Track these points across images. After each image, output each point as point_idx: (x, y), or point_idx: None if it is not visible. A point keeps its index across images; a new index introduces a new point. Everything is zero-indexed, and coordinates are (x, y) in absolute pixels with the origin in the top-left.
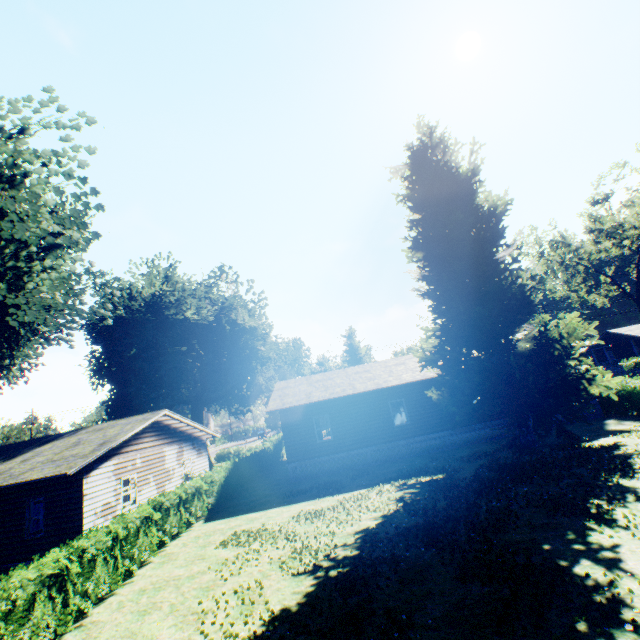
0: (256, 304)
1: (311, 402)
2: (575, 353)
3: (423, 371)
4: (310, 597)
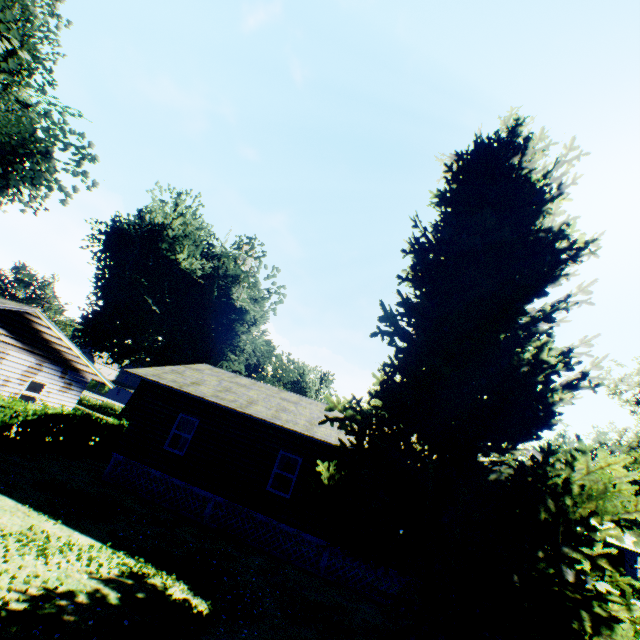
0: (269, 293)
1: (180, 389)
2: (594, 545)
3: (352, 438)
4: None
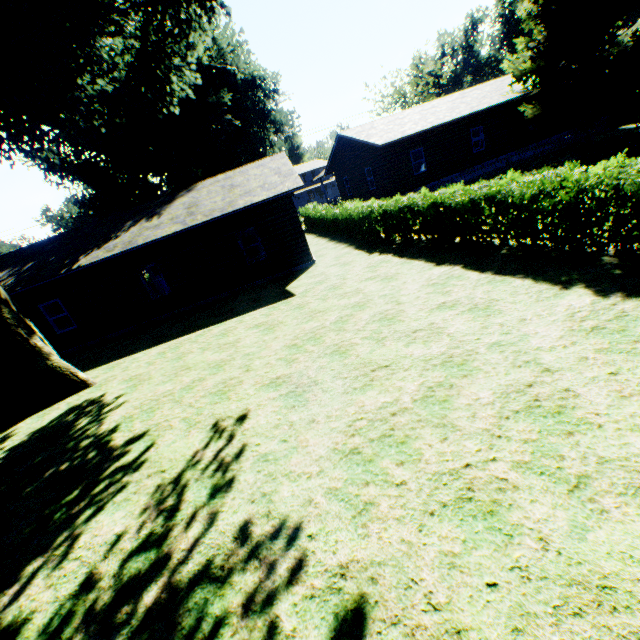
0: (242, 49)
1: (419, 132)
2: None
3: (499, 96)
4: None
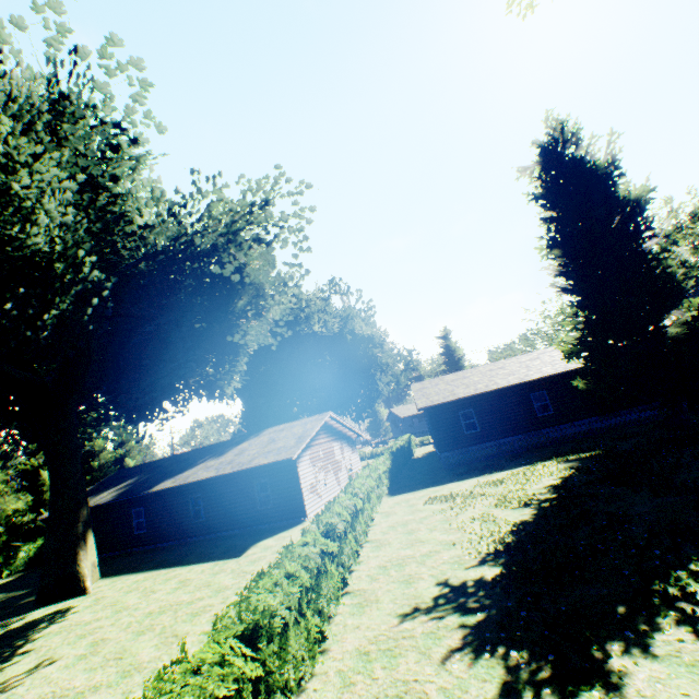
0: (366, 313)
1: (458, 398)
2: None
3: (563, 364)
4: (537, 515)
